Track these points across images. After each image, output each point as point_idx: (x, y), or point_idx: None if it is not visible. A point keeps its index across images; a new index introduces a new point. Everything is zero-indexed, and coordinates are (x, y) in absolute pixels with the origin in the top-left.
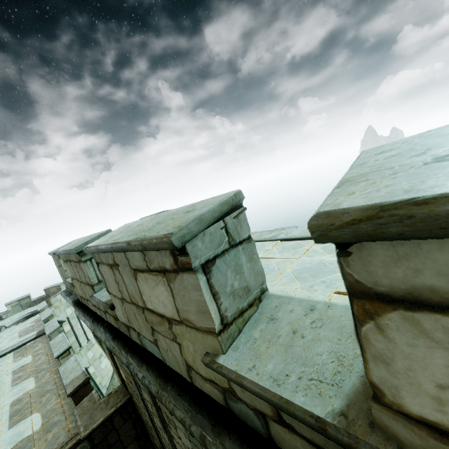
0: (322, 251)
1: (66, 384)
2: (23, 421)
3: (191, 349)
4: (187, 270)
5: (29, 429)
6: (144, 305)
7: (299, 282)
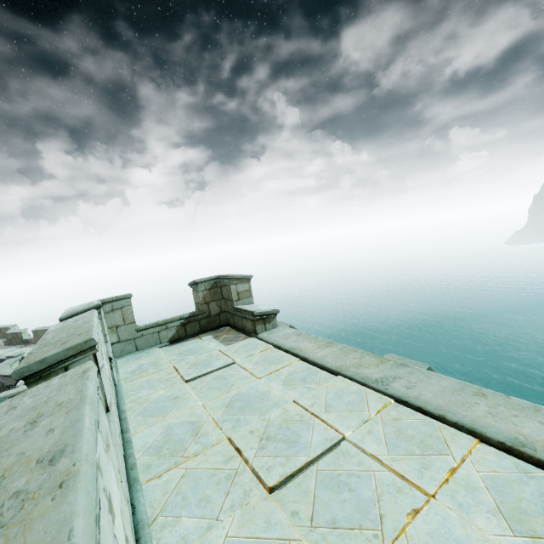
0: (493, 500)
1: None
2: None
3: None
4: None
5: None
6: None
7: None
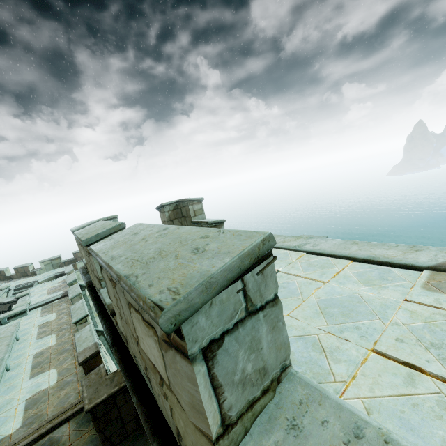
0: (356, 279)
1: (79, 351)
2: (42, 374)
3: (181, 424)
4: (181, 353)
5: (46, 382)
6: (138, 340)
7: (325, 320)
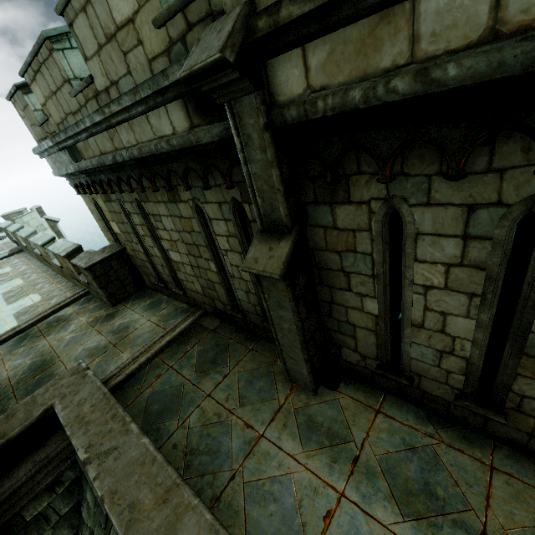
0: None
1: (59, 252)
2: (21, 299)
3: (148, 33)
4: None
5: (30, 302)
6: (115, 25)
7: None
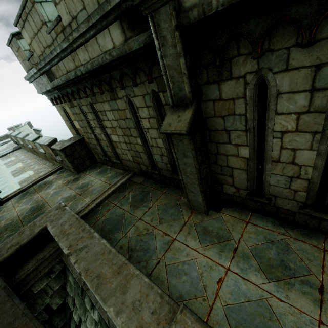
0: None
1: (43, 143)
2: (22, 174)
3: None
4: None
5: (27, 175)
6: None
7: None
